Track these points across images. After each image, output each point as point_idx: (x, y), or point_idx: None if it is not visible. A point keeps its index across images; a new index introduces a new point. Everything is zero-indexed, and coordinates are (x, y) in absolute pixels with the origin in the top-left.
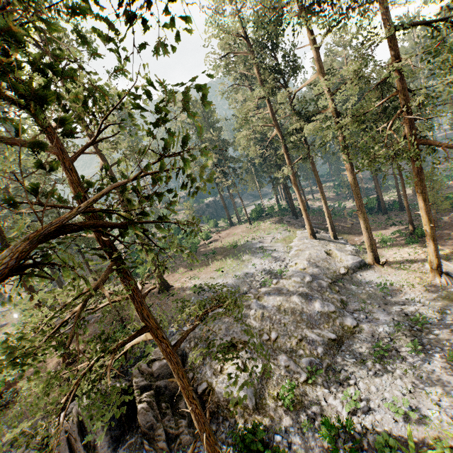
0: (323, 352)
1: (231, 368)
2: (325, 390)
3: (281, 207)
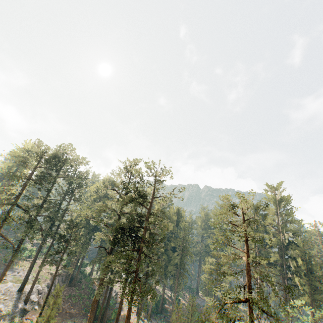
0: None
1: None
2: None
3: (83, 272)
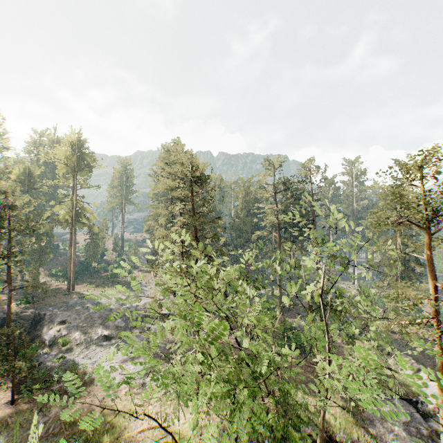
0: (97, 338)
1: (54, 329)
2: (80, 350)
3: None
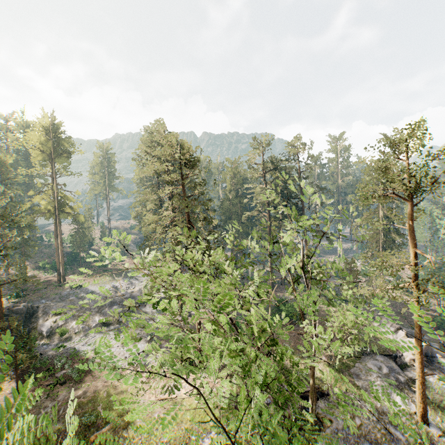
0: (95, 326)
1: (50, 320)
2: (80, 338)
3: None
